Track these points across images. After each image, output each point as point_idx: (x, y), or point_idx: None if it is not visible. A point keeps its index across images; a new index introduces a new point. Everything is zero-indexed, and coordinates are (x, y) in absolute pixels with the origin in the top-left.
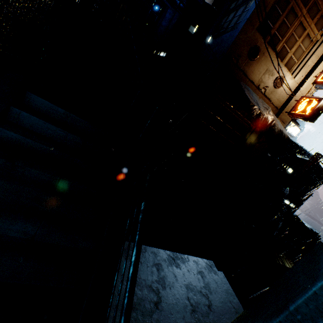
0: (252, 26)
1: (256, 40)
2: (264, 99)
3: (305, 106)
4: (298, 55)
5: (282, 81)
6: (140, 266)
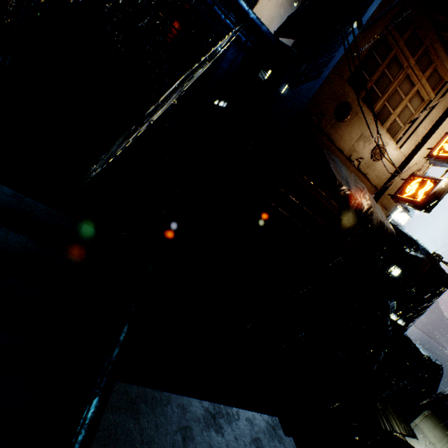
0: (340, 76)
1: (346, 94)
2: (358, 175)
3: (416, 188)
4: (405, 118)
5: (383, 152)
6: (154, 433)
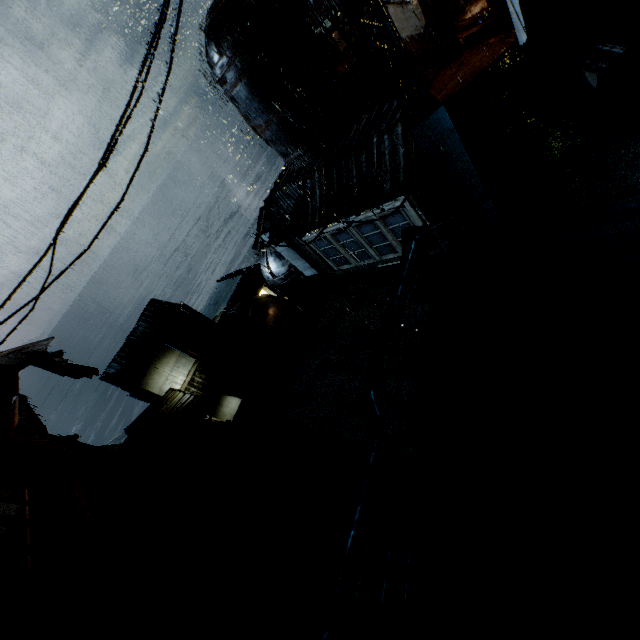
0: None
1: None
2: None
3: None
4: None
5: None
6: None
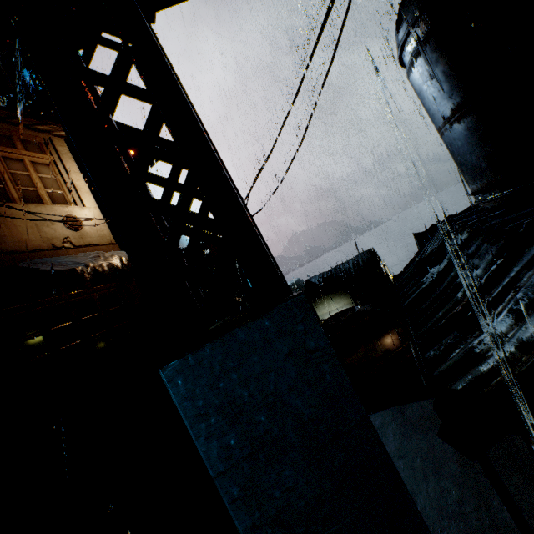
0: None
1: None
2: (85, 250)
3: None
4: (54, 185)
5: (75, 219)
6: None
